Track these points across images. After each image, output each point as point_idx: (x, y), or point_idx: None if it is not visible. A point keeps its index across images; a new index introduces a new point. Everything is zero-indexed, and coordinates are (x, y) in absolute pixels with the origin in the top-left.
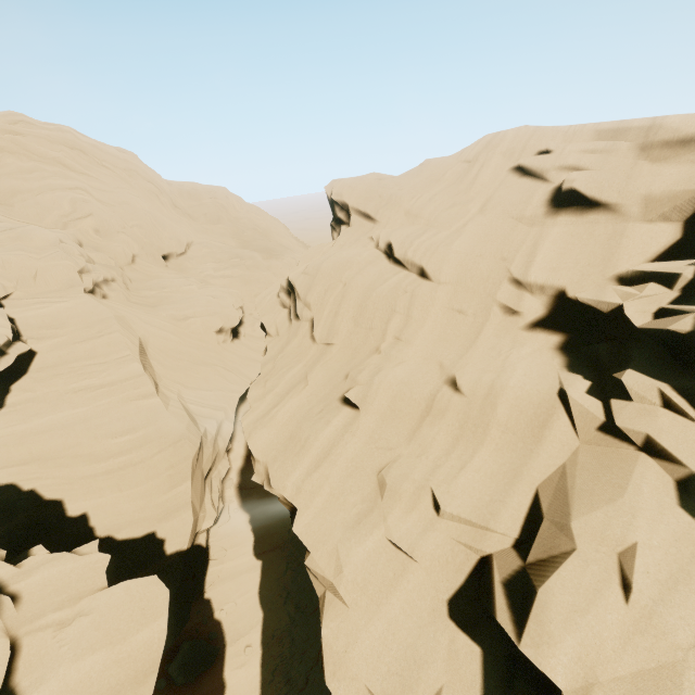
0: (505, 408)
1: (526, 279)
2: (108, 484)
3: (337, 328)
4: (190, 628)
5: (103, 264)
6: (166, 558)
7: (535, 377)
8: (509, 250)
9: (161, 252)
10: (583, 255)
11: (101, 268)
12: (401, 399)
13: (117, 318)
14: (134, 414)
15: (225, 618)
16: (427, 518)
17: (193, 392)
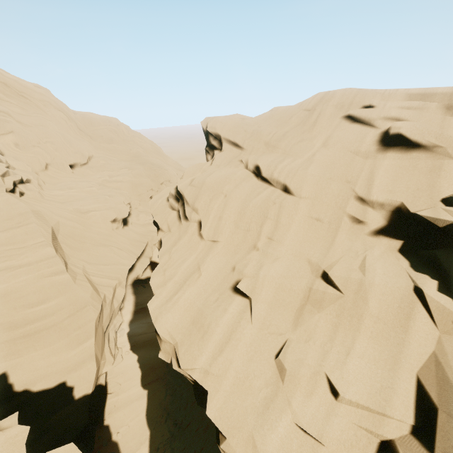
0: (375, 302)
1: (369, 198)
2: (25, 346)
3: (221, 229)
4: (93, 451)
5: (22, 170)
6: (75, 402)
7: (393, 276)
8: (352, 175)
9: (68, 162)
10: (412, 182)
11: (20, 173)
12: (283, 290)
13: (34, 212)
14: (47, 287)
15: (120, 439)
16: (326, 402)
17: (94, 267)
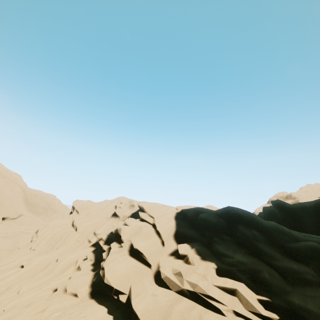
0: (62, 263)
1: (96, 232)
2: None
3: (40, 244)
4: None
5: None
6: None
7: (77, 256)
8: (99, 225)
9: (3, 215)
10: (109, 227)
11: None
12: (40, 264)
13: None
14: None
15: None
16: (14, 295)
17: None
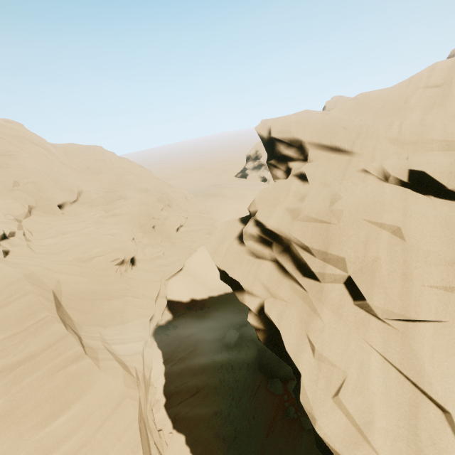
0: None
1: None
2: None
3: (416, 297)
4: None
5: (2, 221)
6: None
7: None
8: None
9: (56, 202)
10: None
11: (0, 226)
12: None
13: (27, 277)
14: (63, 386)
15: None
16: None
17: (112, 330)
